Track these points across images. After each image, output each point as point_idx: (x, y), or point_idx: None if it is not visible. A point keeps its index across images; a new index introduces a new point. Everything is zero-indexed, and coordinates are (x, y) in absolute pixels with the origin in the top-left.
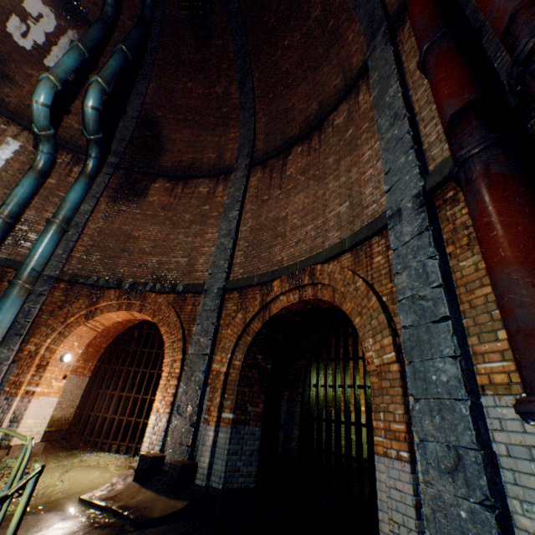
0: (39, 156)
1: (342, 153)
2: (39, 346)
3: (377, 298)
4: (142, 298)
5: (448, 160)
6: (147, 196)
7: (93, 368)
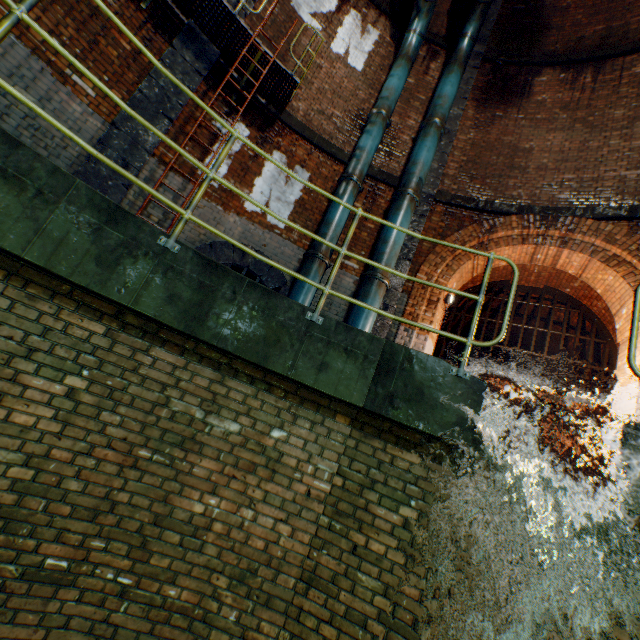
0: (409, 40)
1: None
2: (429, 277)
3: None
4: (566, 226)
5: None
6: (530, 96)
7: None
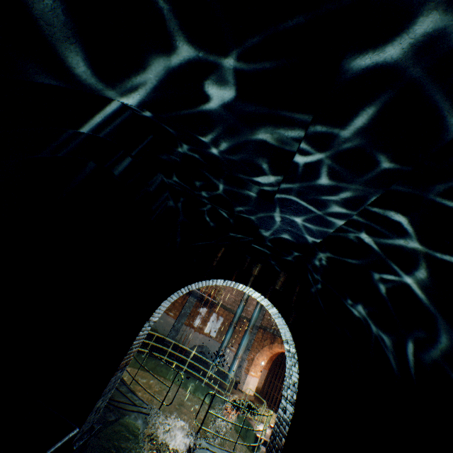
0: None
1: None
2: (254, 356)
3: None
4: None
5: None
6: None
7: (269, 366)
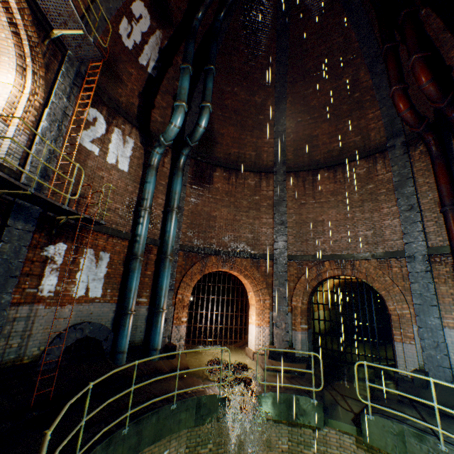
0: (155, 156)
1: (365, 197)
2: (183, 295)
3: (398, 288)
4: (232, 261)
5: (440, 248)
6: (213, 183)
7: None
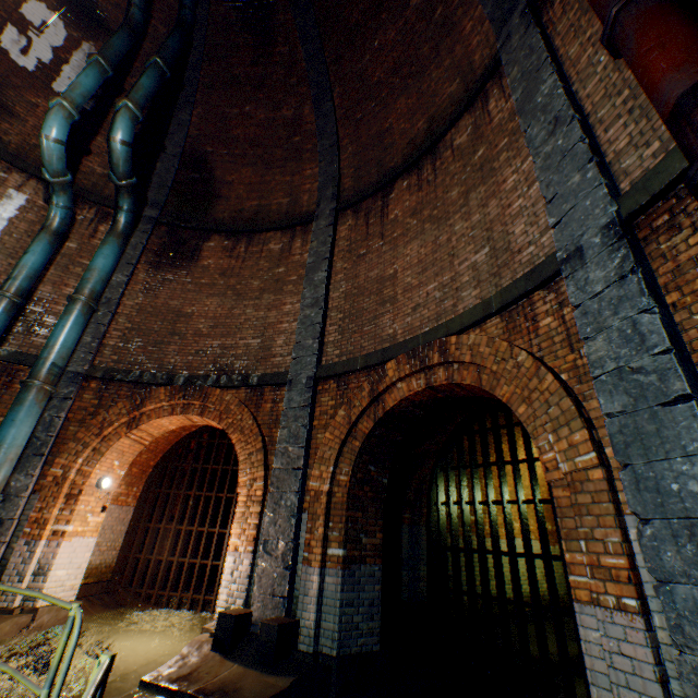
0: (53, 212)
1: (470, 182)
2: (68, 469)
3: (554, 377)
4: (203, 396)
5: (657, 171)
6: (200, 260)
7: (138, 494)
